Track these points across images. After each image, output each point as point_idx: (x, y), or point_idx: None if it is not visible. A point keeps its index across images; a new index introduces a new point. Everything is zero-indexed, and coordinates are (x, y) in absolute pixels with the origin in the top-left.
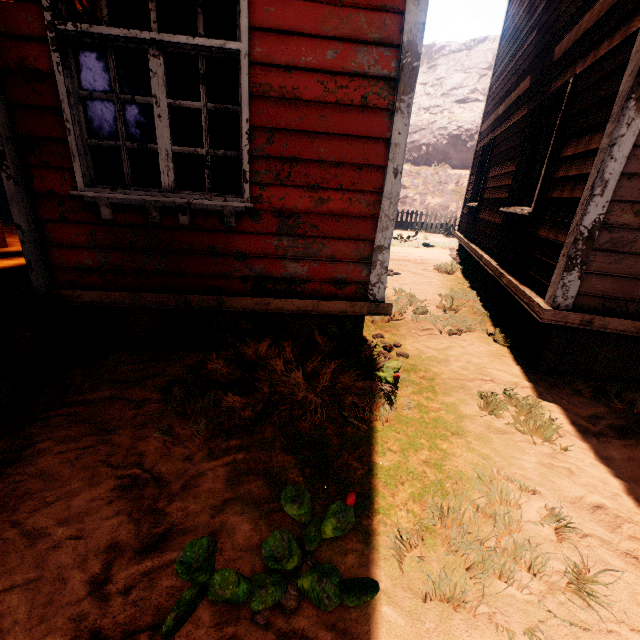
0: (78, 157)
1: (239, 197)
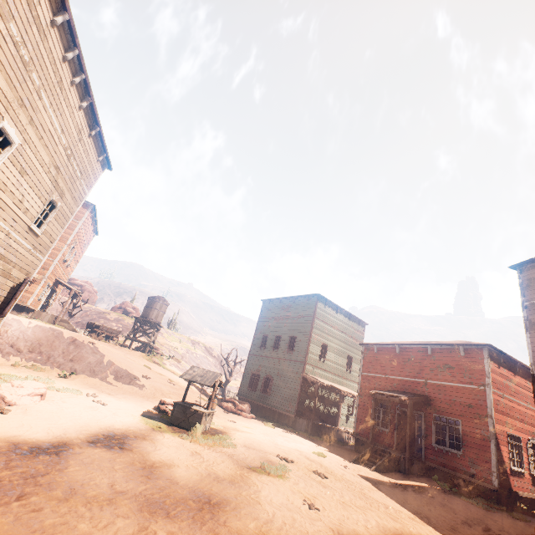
0: (433, 438)
1: (460, 451)
